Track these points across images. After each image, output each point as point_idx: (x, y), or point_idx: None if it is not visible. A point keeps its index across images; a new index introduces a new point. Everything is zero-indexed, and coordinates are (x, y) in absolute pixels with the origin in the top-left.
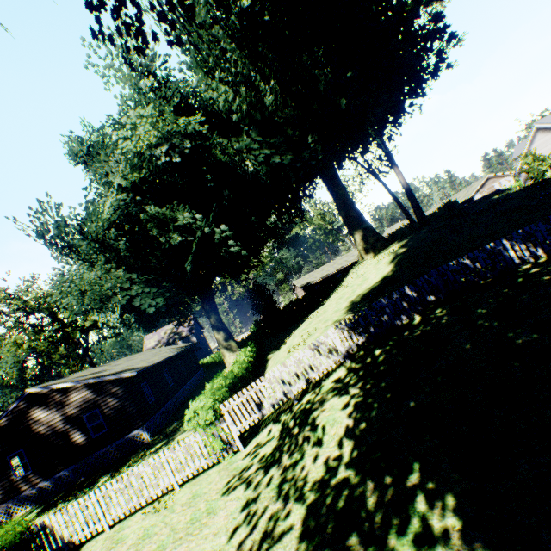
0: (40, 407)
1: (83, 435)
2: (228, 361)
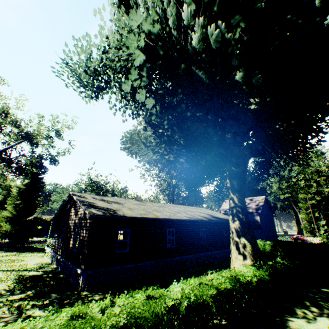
0: (74, 207)
1: (73, 243)
2: (232, 262)
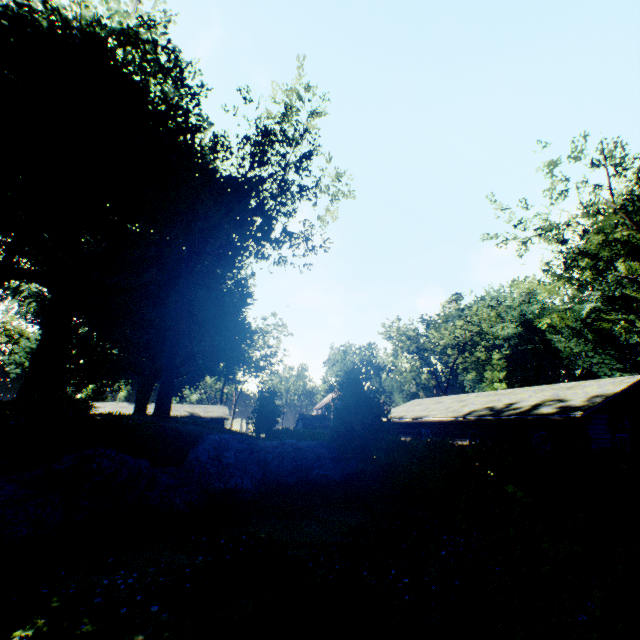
0: None
1: None
2: None
